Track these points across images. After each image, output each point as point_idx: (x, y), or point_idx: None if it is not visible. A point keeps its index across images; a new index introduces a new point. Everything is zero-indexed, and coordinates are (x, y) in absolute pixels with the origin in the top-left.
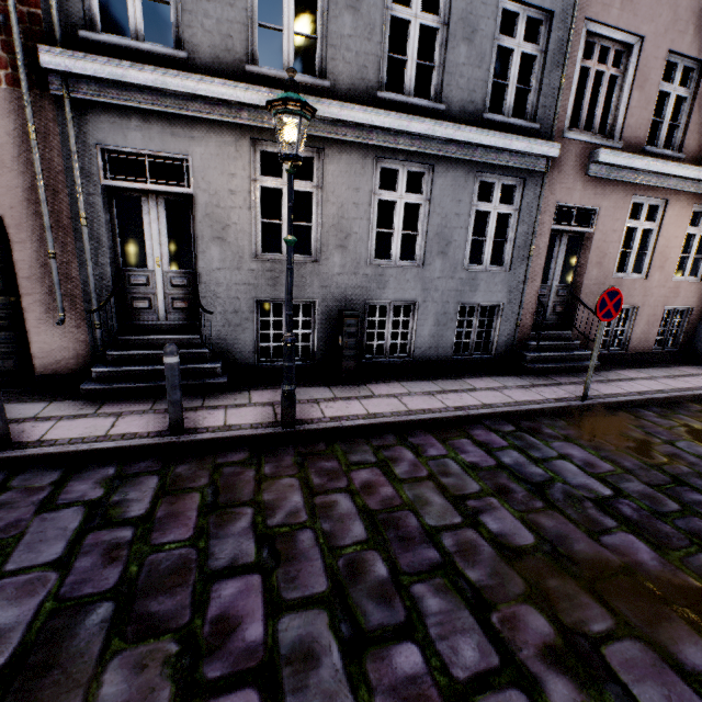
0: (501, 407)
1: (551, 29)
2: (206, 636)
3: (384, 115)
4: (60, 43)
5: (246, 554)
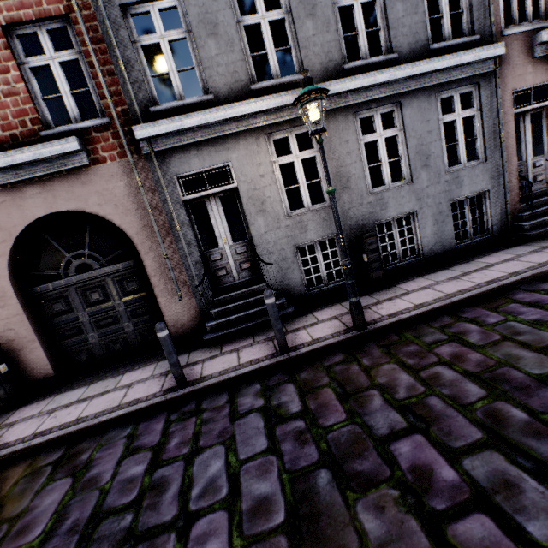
0: (528, 271)
1: None
2: (413, 482)
3: (354, 80)
4: (142, 121)
5: (397, 422)
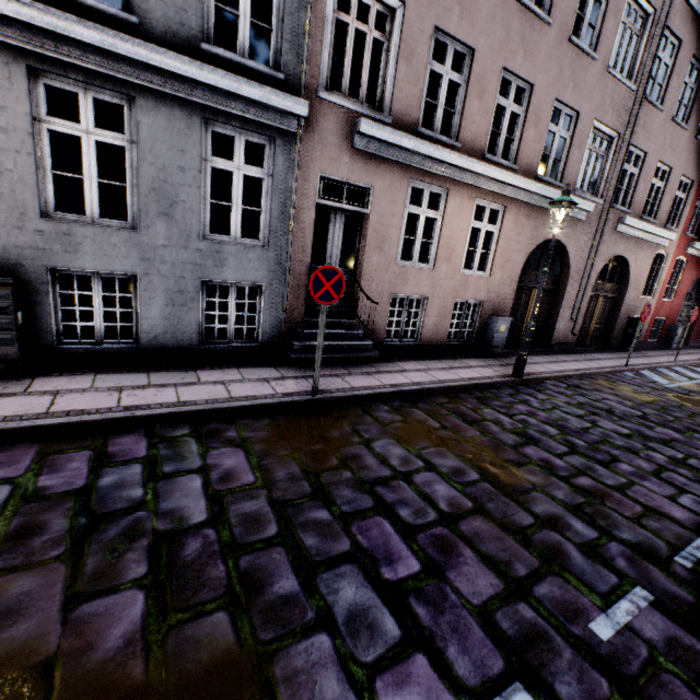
0: (198, 405)
1: None
2: None
3: (18, 2)
4: None
5: None
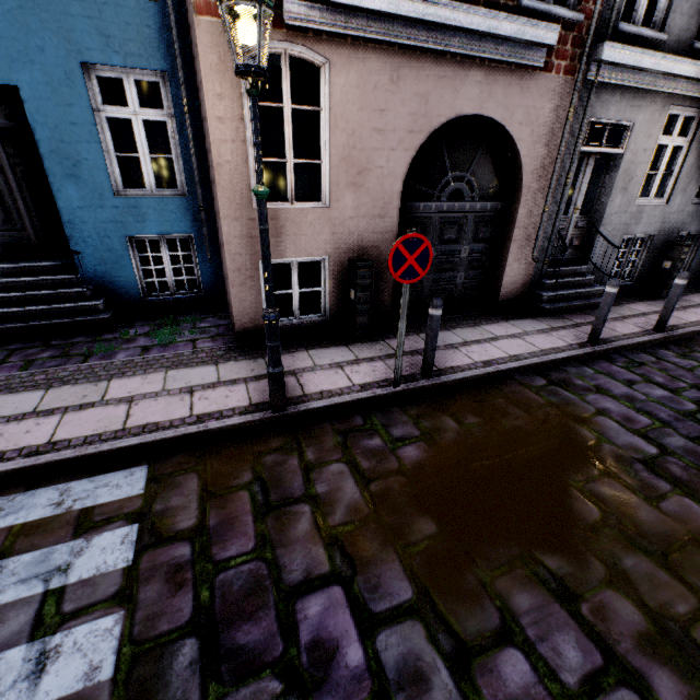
0: None
1: None
2: None
3: None
4: (608, 36)
5: None
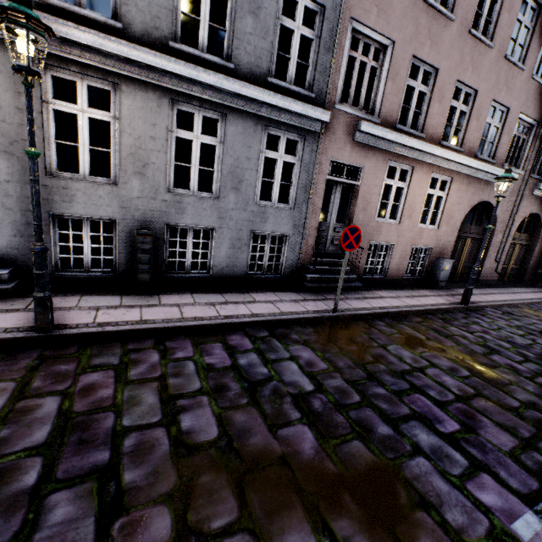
0: (266, 316)
1: (324, 20)
2: None
3: (174, 62)
4: None
5: None
